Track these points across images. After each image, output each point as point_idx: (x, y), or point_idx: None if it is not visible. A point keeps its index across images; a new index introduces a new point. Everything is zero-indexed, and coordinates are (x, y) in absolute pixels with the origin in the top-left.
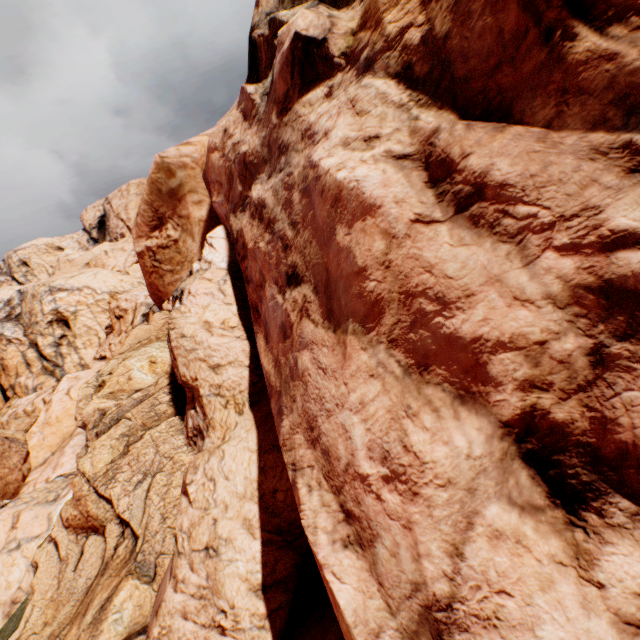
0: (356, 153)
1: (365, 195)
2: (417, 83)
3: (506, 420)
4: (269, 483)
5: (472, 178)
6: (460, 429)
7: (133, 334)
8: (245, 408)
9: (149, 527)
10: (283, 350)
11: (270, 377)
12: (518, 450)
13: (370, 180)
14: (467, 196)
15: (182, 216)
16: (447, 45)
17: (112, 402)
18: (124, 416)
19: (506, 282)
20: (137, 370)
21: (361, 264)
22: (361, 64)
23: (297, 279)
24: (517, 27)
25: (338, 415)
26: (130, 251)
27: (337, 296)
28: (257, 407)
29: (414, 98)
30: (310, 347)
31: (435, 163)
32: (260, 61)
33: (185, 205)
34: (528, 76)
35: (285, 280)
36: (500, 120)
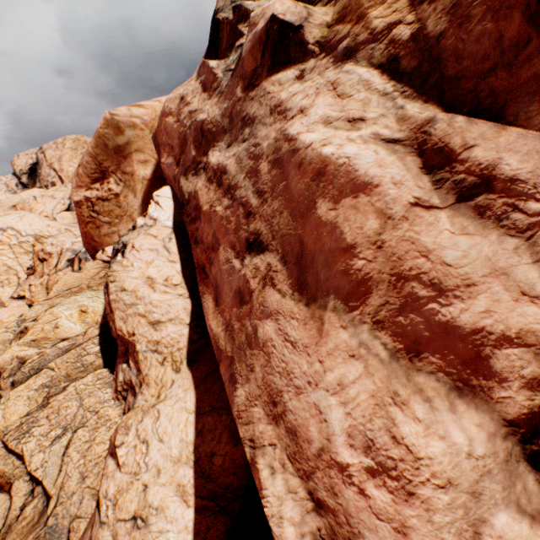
0: (340, 131)
1: (358, 172)
2: (402, 76)
3: (511, 418)
4: (206, 446)
5: (477, 169)
6: (457, 423)
7: (62, 281)
8: (182, 366)
9: (65, 487)
10: (238, 315)
11: (219, 340)
12: (522, 451)
13: (362, 158)
14: (471, 186)
15: (126, 172)
16: (440, 44)
17: (34, 350)
18: (46, 366)
19: (513, 276)
20: (65, 318)
21: (350, 241)
22: (339, 52)
23: (260, 246)
24: (518, 35)
25: (310, 394)
26: (60, 199)
27: (314, 269)
28: (196, 366)
29: (399, 89)
30: (275, 317)
31: (431, 150)
32: (221, 42)
33: (130, 162)
34: (525, 82)
35: (245, 246)
36: (489, 120)
